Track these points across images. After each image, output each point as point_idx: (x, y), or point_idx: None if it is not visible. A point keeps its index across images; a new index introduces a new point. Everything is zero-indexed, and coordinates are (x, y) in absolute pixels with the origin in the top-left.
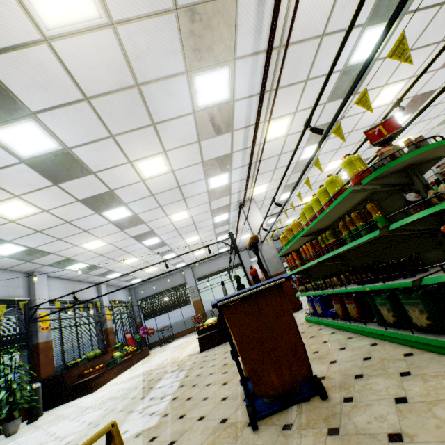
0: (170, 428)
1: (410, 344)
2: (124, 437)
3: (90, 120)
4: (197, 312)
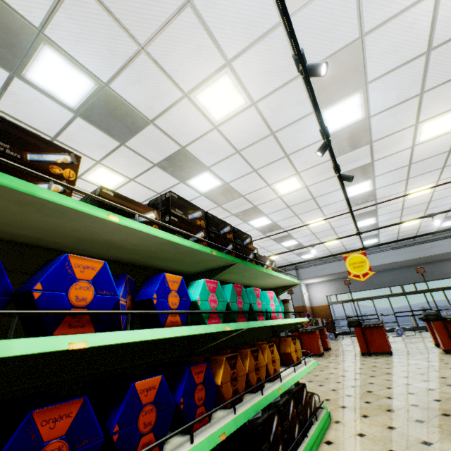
0: None
1: None
2: None
3: None
4: None
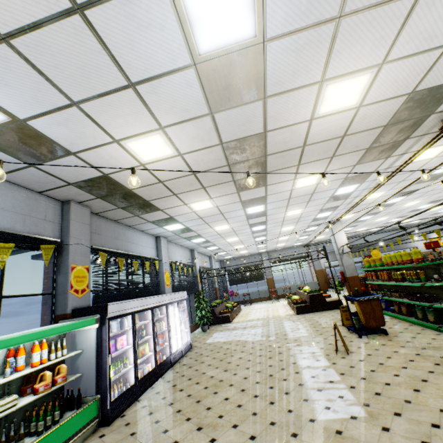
0: (319, 336)
1: (425, 327)
2: (296, 336)
3: (284, 203)
4: (269, 287)
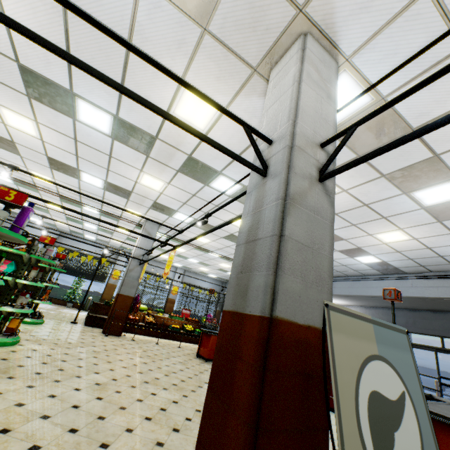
0: None
1: None
2: None
3: None
4: None
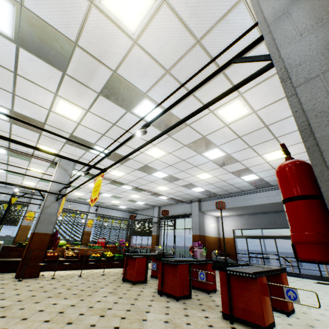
0: None
1: None
2: None
3: None
4: (152, 244)
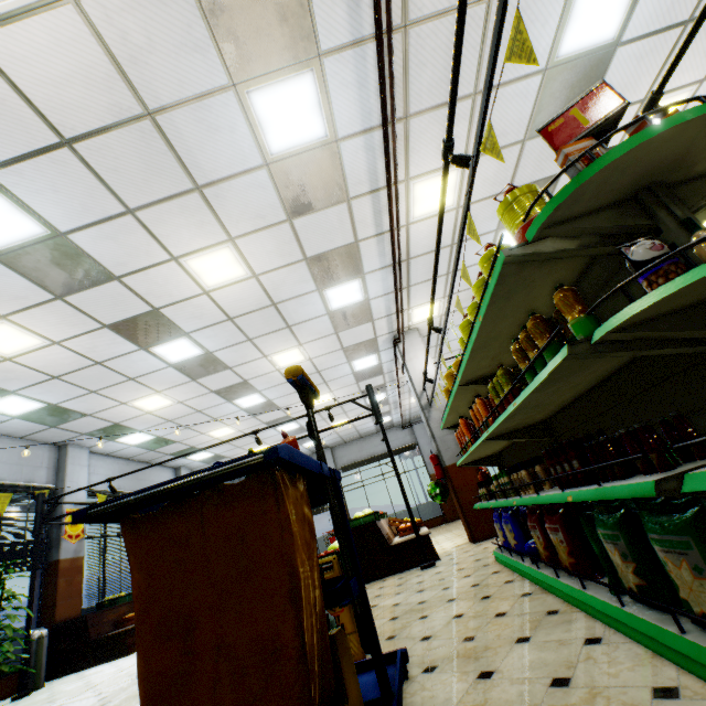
0: None
1: (678, 659)
2: None
3: (83, 182)
4: None
